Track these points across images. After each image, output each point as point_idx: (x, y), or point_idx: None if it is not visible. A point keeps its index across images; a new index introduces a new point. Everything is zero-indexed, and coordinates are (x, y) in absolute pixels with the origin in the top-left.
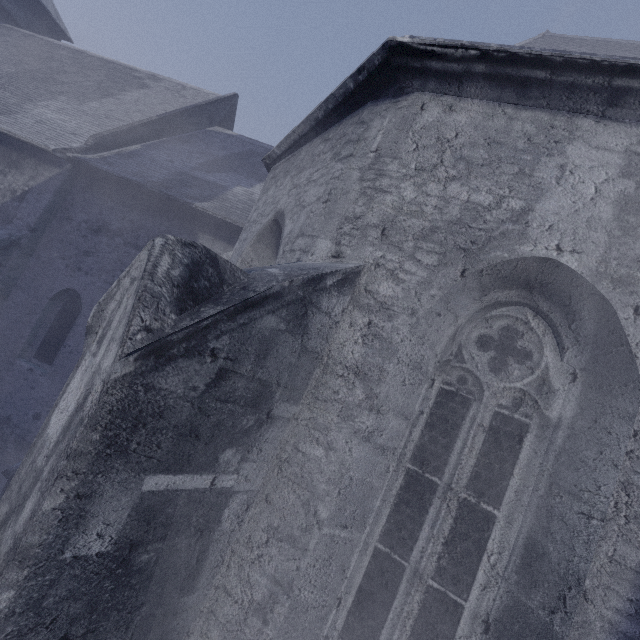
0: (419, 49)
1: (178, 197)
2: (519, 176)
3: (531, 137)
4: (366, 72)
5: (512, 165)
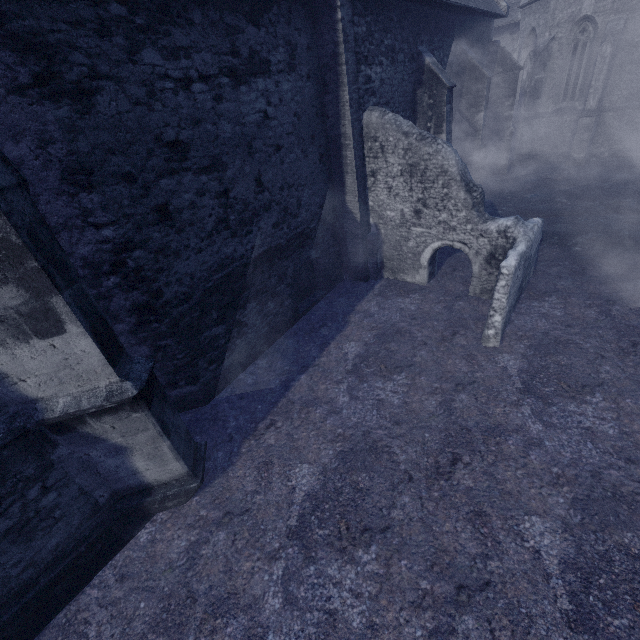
0: None
1: None
2: (579, 2)
3: None
4: None
5: (578, 1)
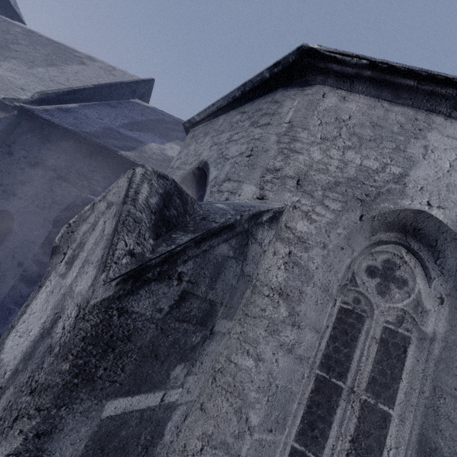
0: (325, 54)
1: (107, 145)
2: (396, 150)
3: (402, 124)
4: (281, 66)
5: (391, 142)
